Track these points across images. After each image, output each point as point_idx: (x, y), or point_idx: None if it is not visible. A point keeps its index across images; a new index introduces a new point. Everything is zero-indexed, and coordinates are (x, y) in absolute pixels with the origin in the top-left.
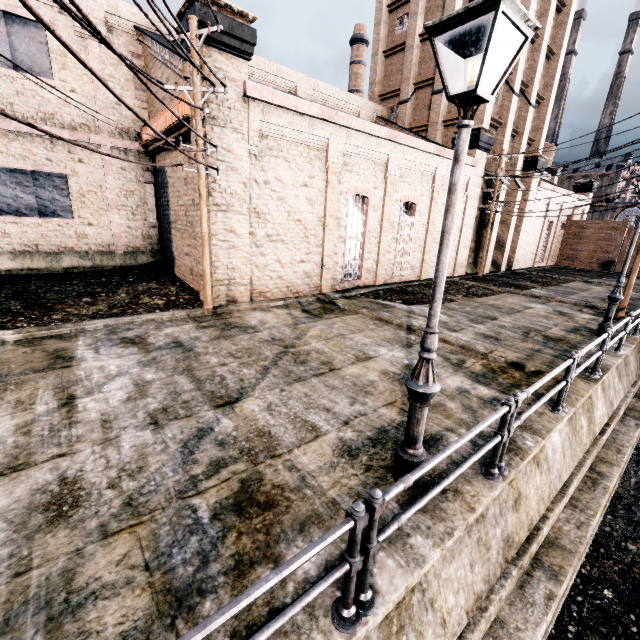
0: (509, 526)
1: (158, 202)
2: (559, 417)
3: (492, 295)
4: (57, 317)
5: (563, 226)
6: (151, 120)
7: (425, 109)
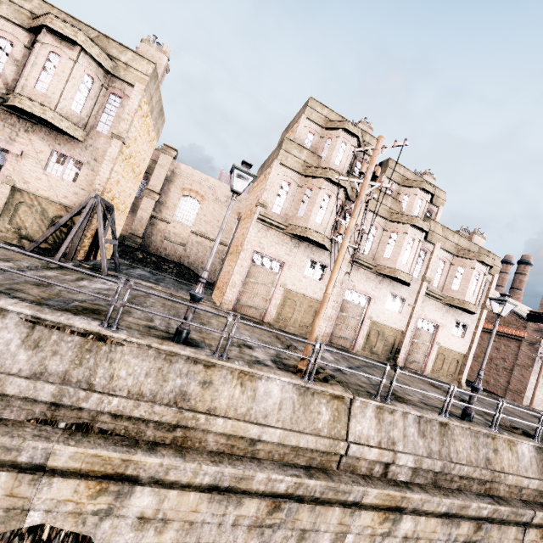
0: None
1: None
2: None
3: None
4: None
5: None
6: None
7: None
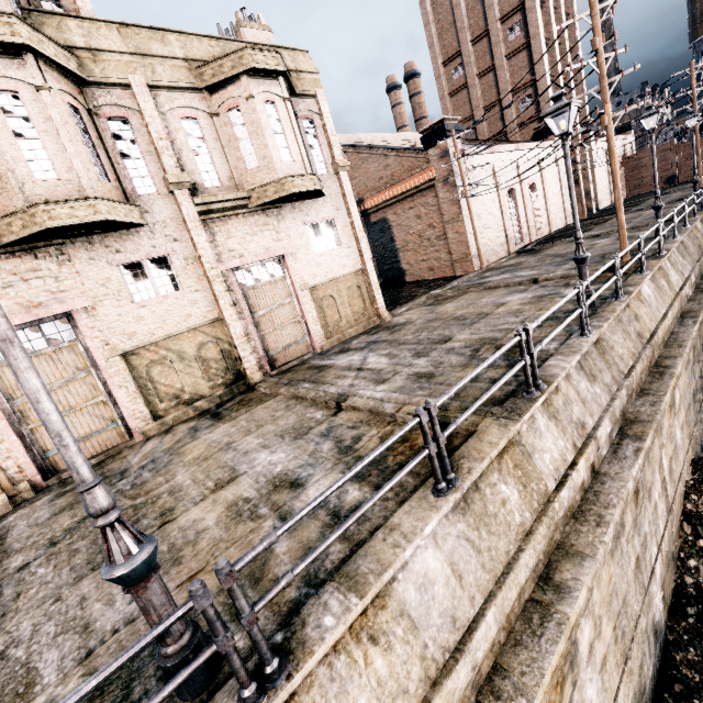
0: (697, 243)
1: (375, 244)
2: (697, 218)
3: (611, 220)
4: (421, 294)
5: (621, 164)
6: (372, 193)
7: (498, 122)
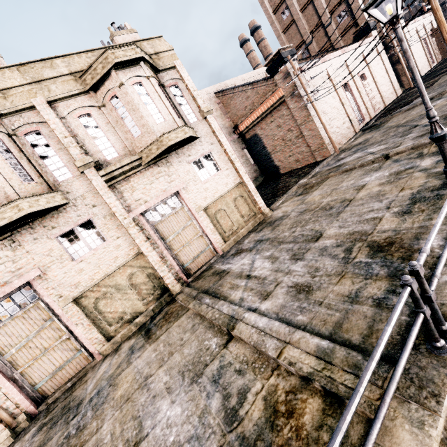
0: None
1: (253, 153)
2: None
3: (436, 81)
4: (293, 183)
5: (431, 36)
6: (242, 119)
7: (323, 38)
